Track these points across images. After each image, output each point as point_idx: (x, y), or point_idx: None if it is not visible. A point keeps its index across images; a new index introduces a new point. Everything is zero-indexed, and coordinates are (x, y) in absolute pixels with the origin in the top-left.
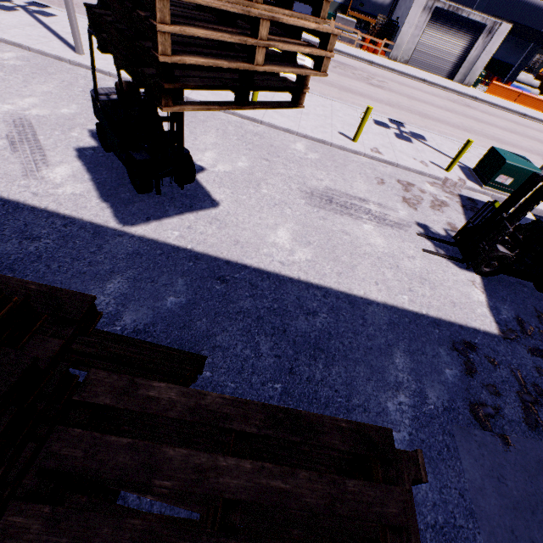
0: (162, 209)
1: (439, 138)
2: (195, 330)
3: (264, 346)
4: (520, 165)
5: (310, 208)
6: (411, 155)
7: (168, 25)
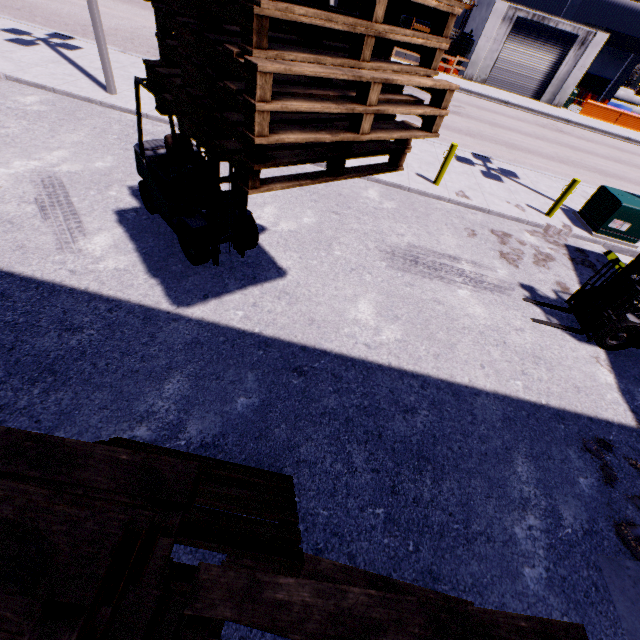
0: (221, 282)
1: (534, 174)
2: (274, 440)
3: (357, 458)
4: (639, 207)
5: (393, 272)
6: (503, 198)
7: (268, 103)
